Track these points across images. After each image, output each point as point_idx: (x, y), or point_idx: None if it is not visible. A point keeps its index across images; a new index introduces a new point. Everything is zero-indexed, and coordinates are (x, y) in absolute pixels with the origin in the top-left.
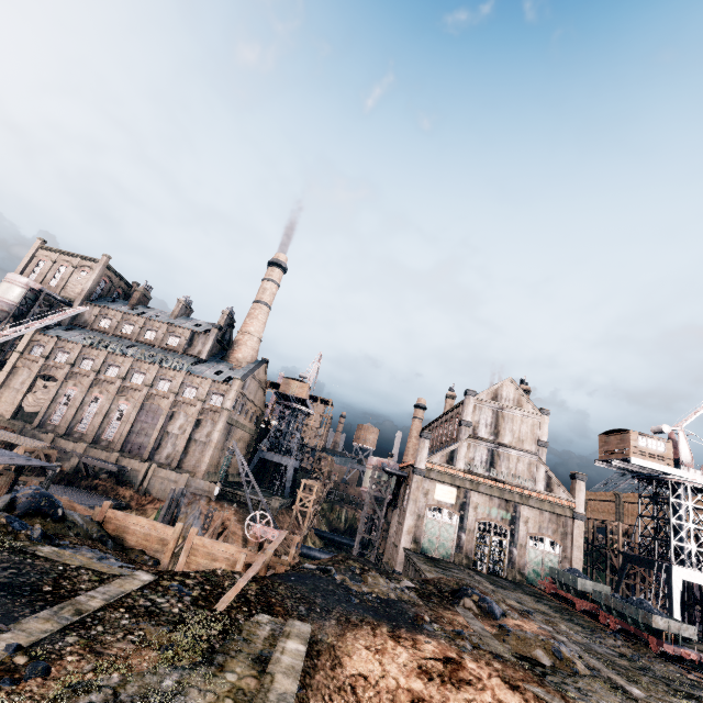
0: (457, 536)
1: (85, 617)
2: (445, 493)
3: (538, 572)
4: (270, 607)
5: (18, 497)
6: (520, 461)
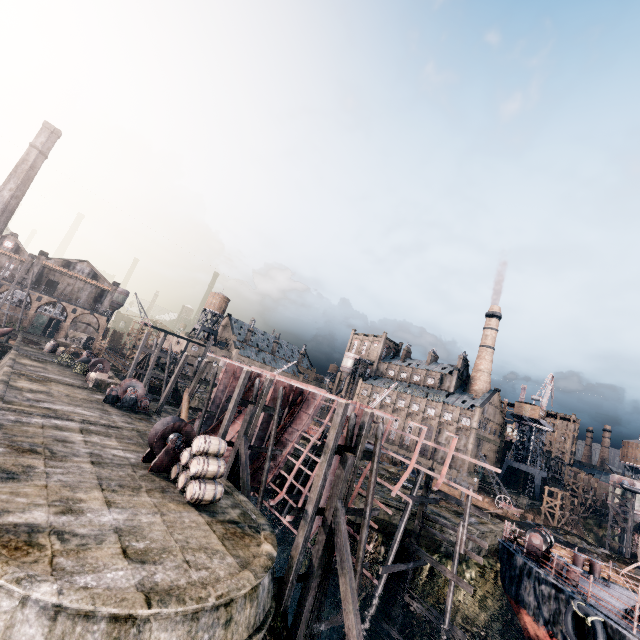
0: None
1: (442, 498)
2: None
3: None
4: (501, 520)
5: (403, 467)
6: None
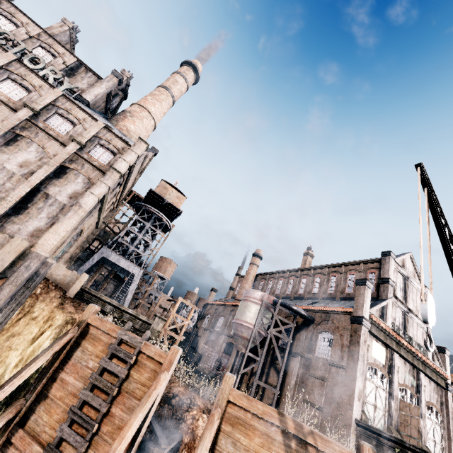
0: (388, 404)
1: None
2: (378, 352)
3: (432, 445)
4: None
5: None
6: (418, 329)
